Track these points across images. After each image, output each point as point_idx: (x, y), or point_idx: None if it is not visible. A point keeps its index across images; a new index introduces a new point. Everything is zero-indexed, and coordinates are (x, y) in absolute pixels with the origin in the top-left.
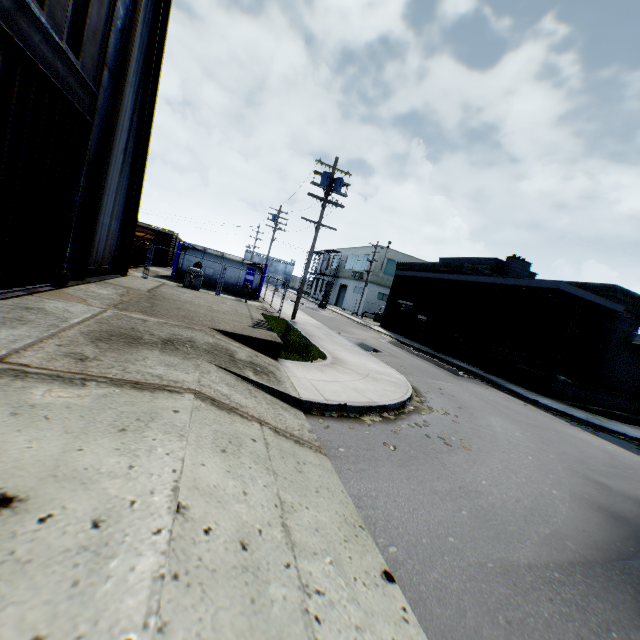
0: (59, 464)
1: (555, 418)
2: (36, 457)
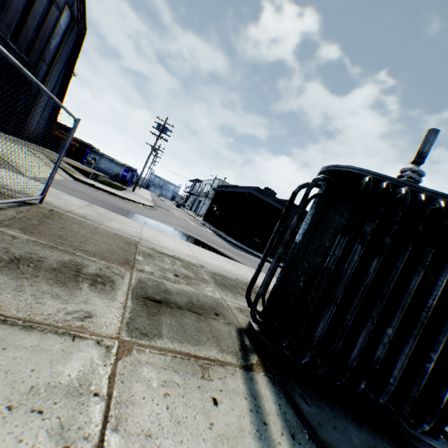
0: None
1: (221, 239)
2: None
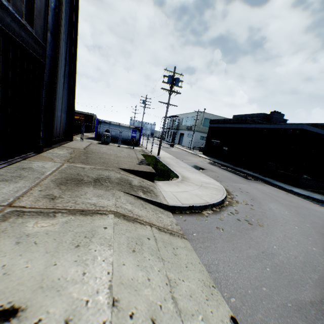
0: (43, 277)
1: (304, 200)
2: (30, 274)
